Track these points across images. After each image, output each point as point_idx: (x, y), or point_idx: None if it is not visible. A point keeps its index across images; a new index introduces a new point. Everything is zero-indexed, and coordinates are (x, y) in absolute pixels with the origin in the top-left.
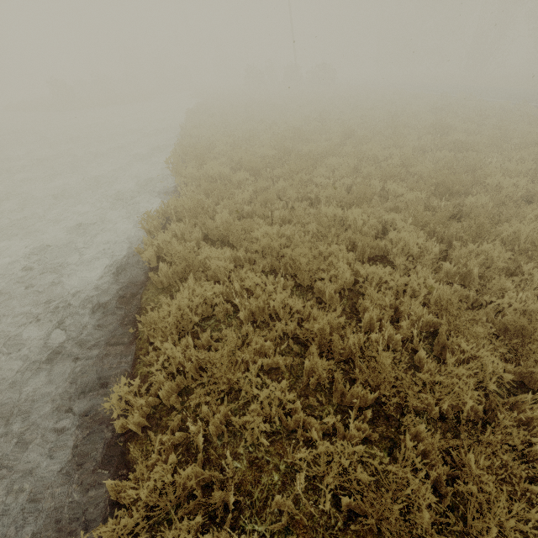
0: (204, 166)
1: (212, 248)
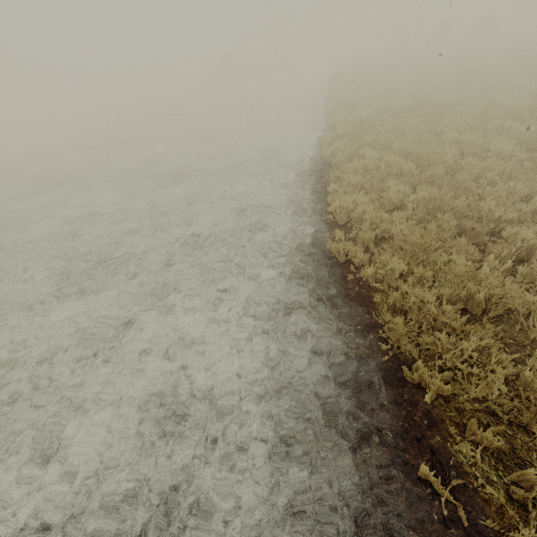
0: (357, 111)
1: (367, 148)
